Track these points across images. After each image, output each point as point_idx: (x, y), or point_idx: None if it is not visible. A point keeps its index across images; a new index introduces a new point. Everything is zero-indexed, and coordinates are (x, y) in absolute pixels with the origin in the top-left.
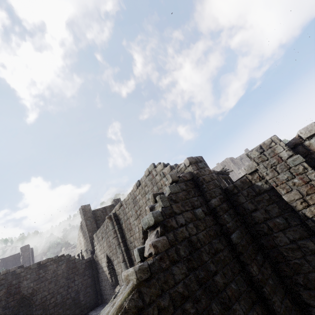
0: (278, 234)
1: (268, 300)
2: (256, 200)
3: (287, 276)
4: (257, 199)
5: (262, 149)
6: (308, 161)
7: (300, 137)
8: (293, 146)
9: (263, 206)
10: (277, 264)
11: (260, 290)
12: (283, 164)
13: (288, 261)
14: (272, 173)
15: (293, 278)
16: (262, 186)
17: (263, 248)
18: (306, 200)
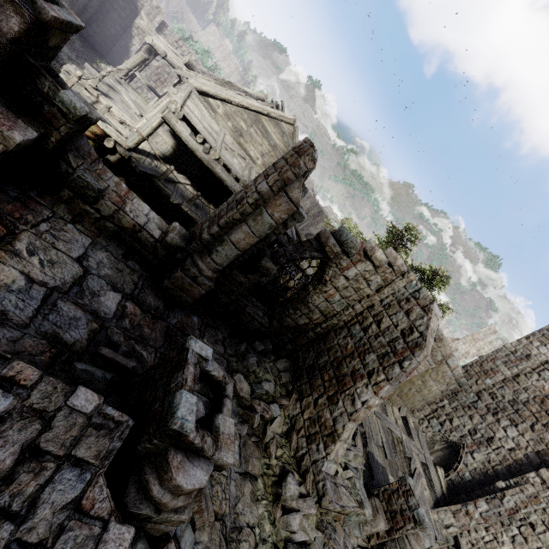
0: (116, 14)
1: (87, 11)
2: (129, 2)
3: (98, 18)
4: (130, 3)
5: (158, 8)
6: (157, 30)
7: (168, 27)
8: (163, 24)
9: (127, 6)
10: (101, 13)
11: (89, 7)
12: (153, 19)
13: (106, 19)
14: (147, 13)
15: (99, 21)
16: (138, 6)
17: (104, 6)
18: (139, 29)
